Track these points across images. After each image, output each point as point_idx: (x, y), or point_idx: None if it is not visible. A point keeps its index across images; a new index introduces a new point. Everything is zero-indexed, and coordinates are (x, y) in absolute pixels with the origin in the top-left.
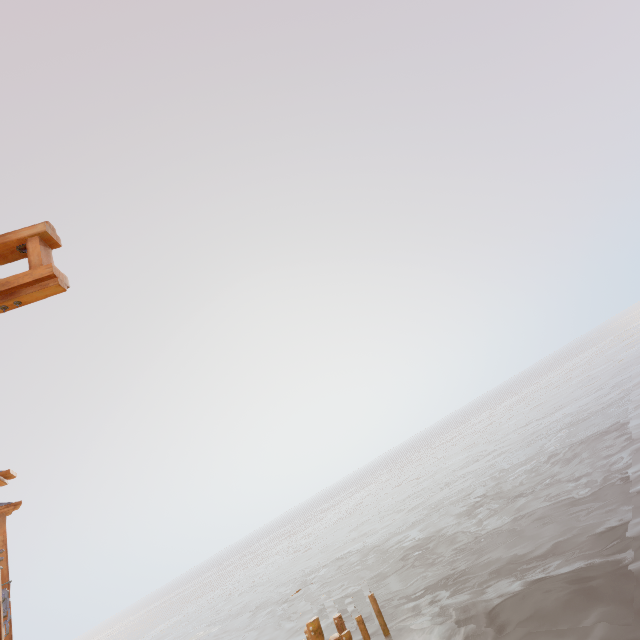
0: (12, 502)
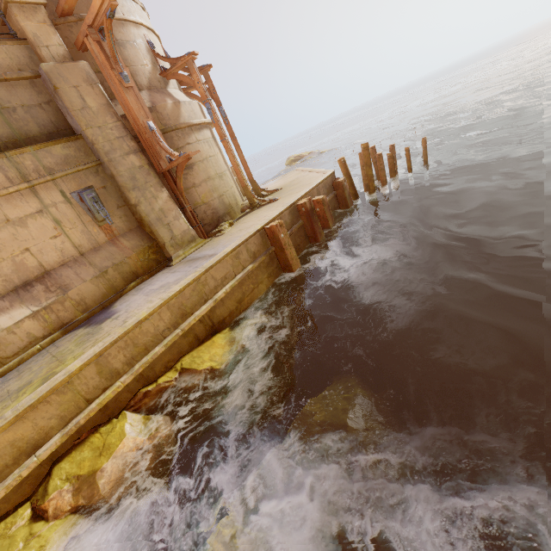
0: (208, 64)
